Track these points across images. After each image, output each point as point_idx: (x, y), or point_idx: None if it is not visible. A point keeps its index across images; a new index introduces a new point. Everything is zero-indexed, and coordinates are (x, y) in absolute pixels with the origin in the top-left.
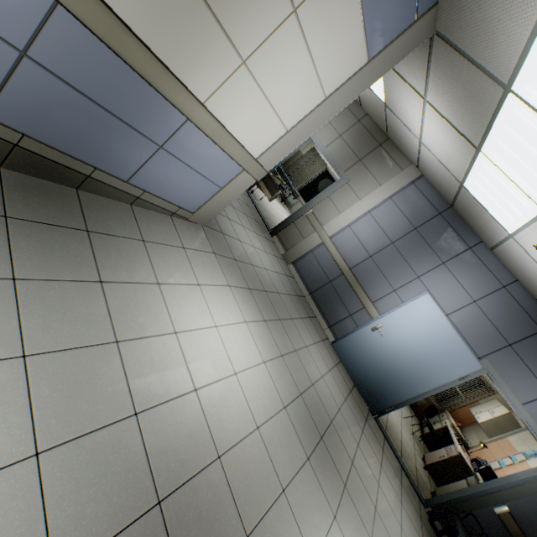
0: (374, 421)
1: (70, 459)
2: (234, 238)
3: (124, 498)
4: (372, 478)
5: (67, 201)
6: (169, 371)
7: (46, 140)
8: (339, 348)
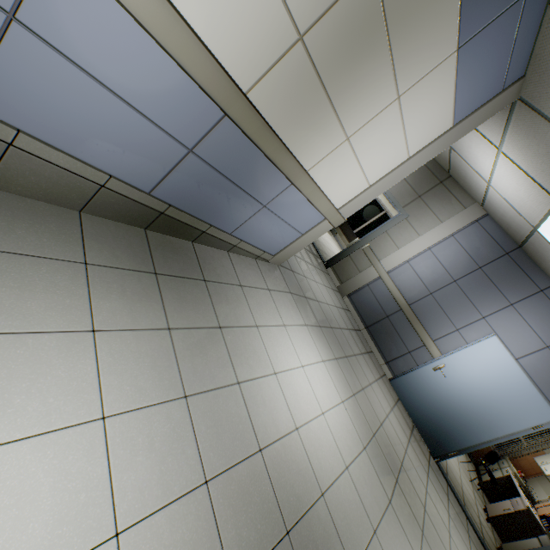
0: (436, 465)
1: (226, 488)
2: (301, 275)
3: (264, 526)
4: (443, 527)
5: (188, 254)
6: (276, 410)
7: (183, 207)
8: (398, 386)
